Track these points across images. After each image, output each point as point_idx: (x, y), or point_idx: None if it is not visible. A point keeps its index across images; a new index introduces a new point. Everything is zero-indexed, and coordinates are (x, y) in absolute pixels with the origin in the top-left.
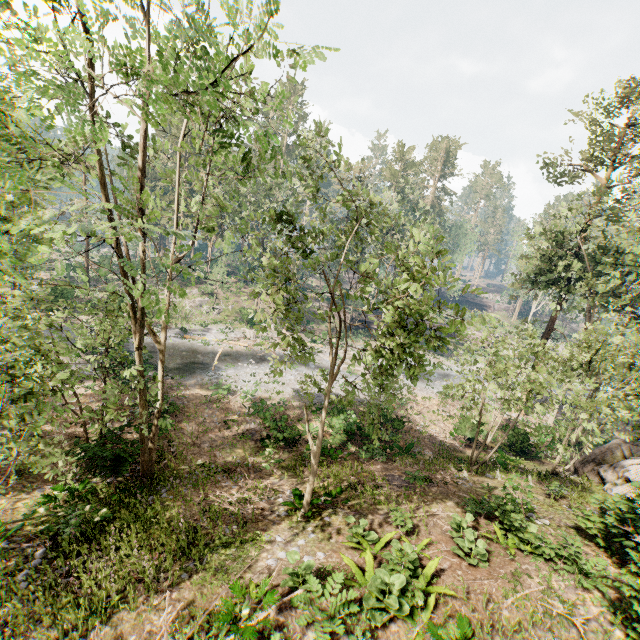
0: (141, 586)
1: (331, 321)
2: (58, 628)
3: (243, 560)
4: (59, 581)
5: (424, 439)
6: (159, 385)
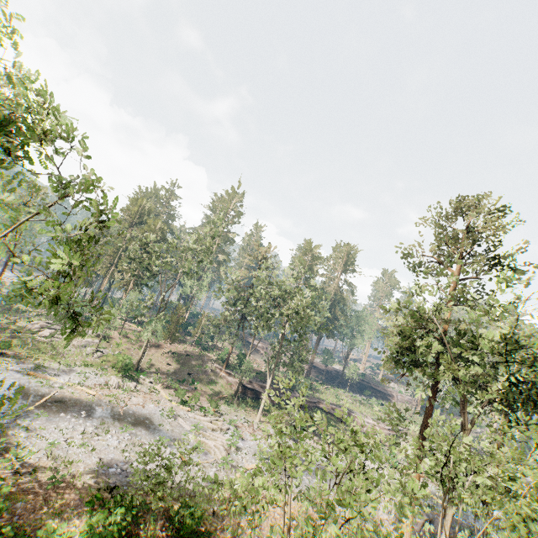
0: None
1: (219, 384)
2: None
3: None
4: None
5: None
6: None
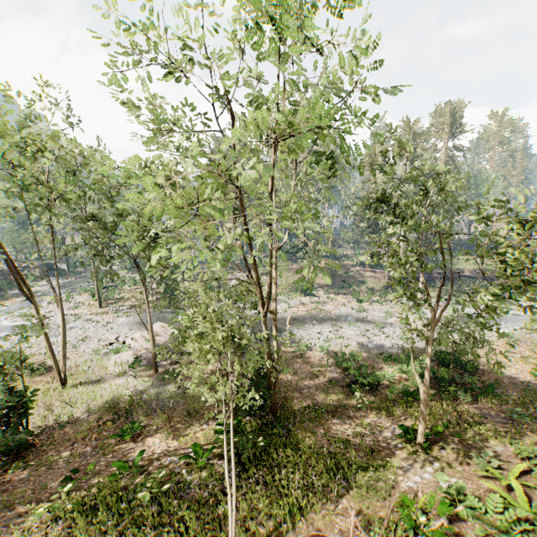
0: (313, 496)
1: (369, 282)
2: (275, 519)
3: (384, 481)
4: (259, 486)
5: (502, 380)
6: (274, 343)
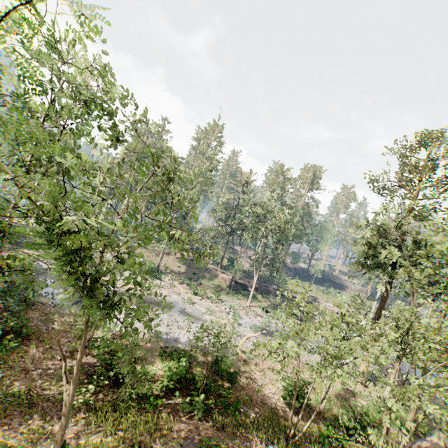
0: None
1: (217, 280)
2: None
3: None
4: None
5: (257, 398)
6: None
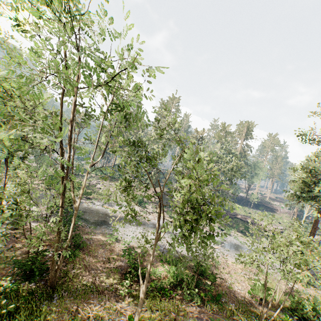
0: None
1: None
2: None
3: None
4: None
5: (230, 292)
6: (70, 229)
